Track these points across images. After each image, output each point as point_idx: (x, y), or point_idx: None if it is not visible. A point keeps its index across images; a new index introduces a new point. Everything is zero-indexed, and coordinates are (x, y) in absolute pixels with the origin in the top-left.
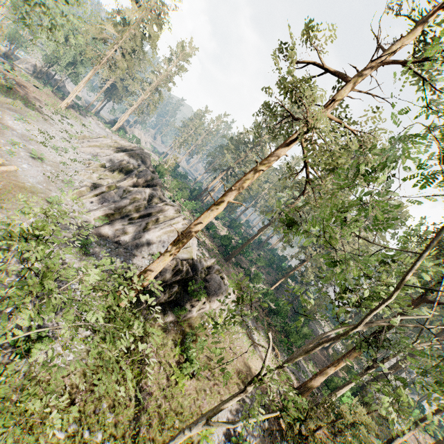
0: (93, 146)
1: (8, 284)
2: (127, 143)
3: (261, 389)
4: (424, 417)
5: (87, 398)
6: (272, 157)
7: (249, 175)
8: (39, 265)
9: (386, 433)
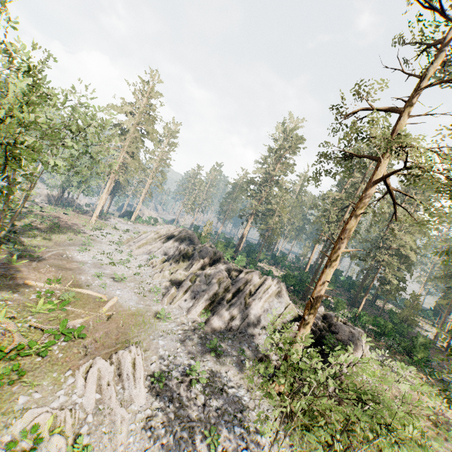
0: (141, 245)
1: (198, 420)
2: (165, 229)
3: None
4: None
5: None
6: (363, 197)
7: (349, 221)
8: (201, 386)
9: None
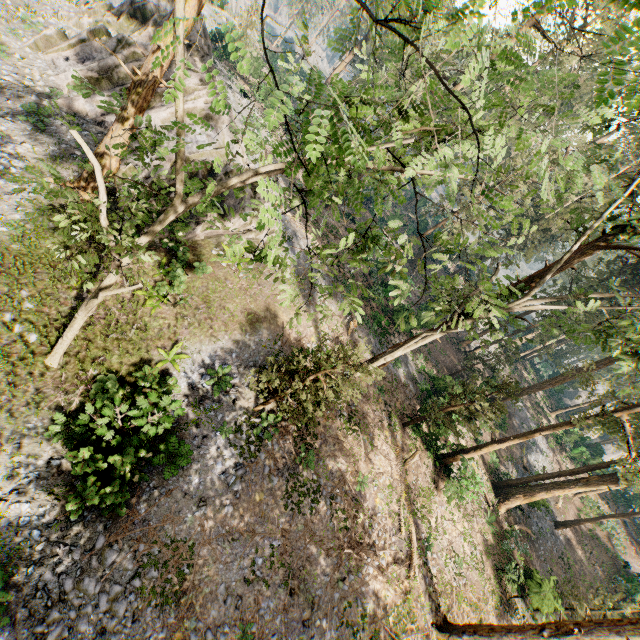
0: None
1: None
2: None
3: (282, 341)
4: (543, 428)
5: (1, 280)
6: None
7: None
8: None
9: (515, 458)
